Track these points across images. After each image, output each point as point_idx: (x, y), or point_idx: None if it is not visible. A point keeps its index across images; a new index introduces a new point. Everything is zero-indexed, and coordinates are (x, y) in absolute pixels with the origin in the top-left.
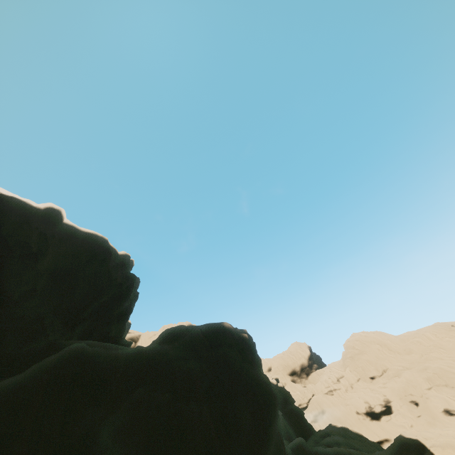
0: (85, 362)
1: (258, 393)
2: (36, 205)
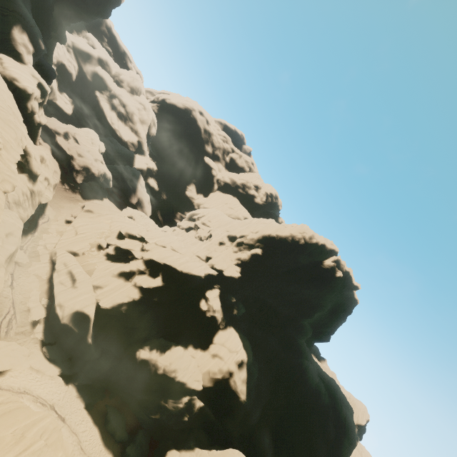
0: (310, 379)
1: None
2: (353, 282)
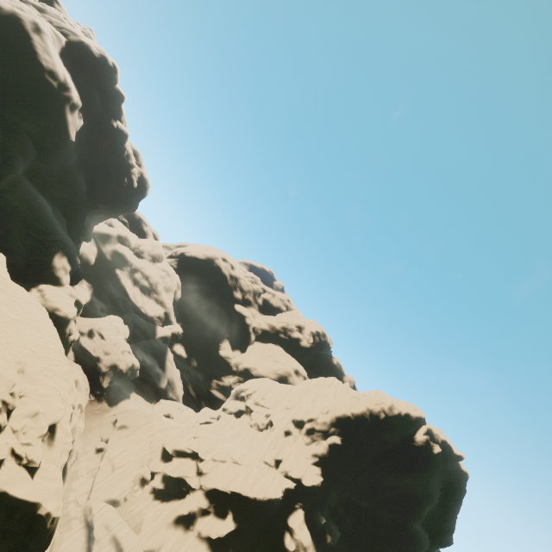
0: None
1: None
2: (455, 451)
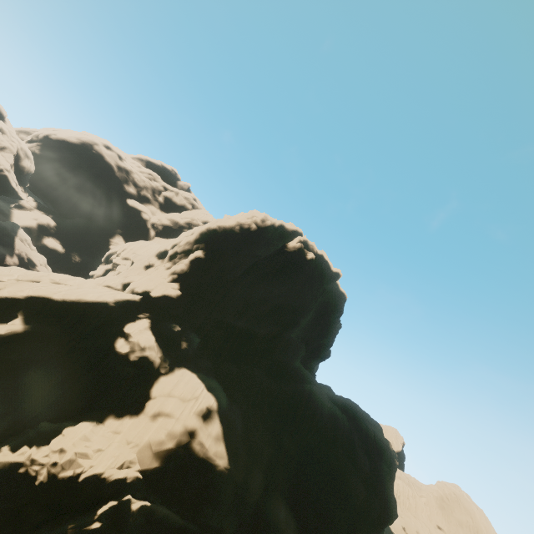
0: (319, 405)
1: (390, 508)
2: (332, 269)
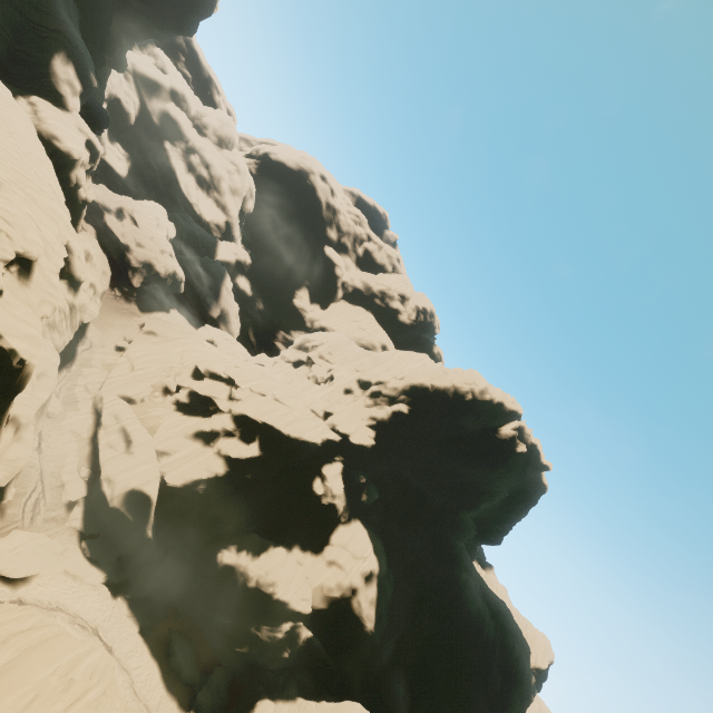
0: (469, 601)
1: None
2: (542, 460)
